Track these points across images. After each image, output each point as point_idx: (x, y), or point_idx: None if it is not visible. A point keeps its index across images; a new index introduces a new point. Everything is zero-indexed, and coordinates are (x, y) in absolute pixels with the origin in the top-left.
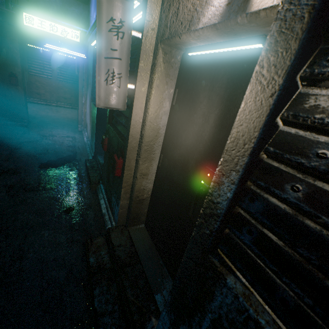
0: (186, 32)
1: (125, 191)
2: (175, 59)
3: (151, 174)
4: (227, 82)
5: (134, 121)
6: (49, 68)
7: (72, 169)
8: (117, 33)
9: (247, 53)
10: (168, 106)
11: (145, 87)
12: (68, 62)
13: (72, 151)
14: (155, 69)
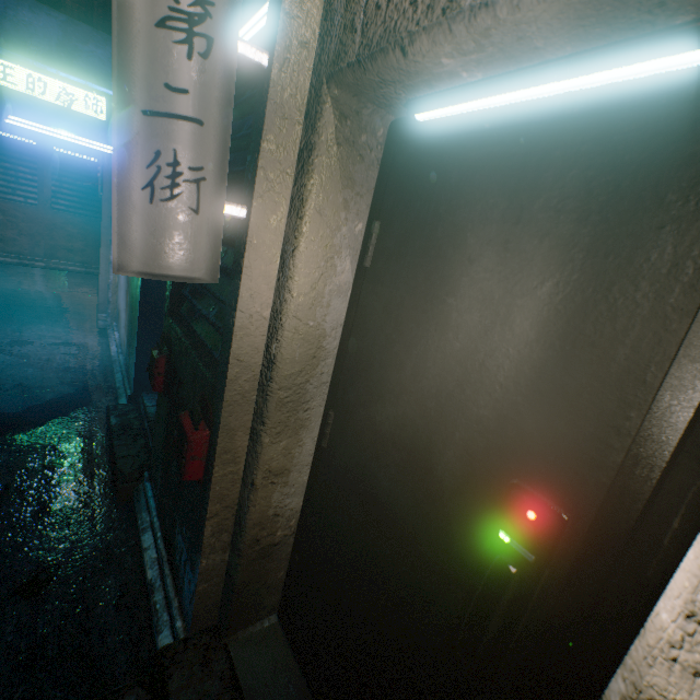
0: (435, 23)
1: (216, 526)
2: (369, 136)
3: (299, 468)
4: (588, 191)
5: (245, 314)
6: (32, 180)
7: (65, 438)
8: (188, 35)
9: (674, 86)
10: (348, 270)
11: (279, 213)
12: (81, 171)
13: (72, 384)
14: (312, 159)
